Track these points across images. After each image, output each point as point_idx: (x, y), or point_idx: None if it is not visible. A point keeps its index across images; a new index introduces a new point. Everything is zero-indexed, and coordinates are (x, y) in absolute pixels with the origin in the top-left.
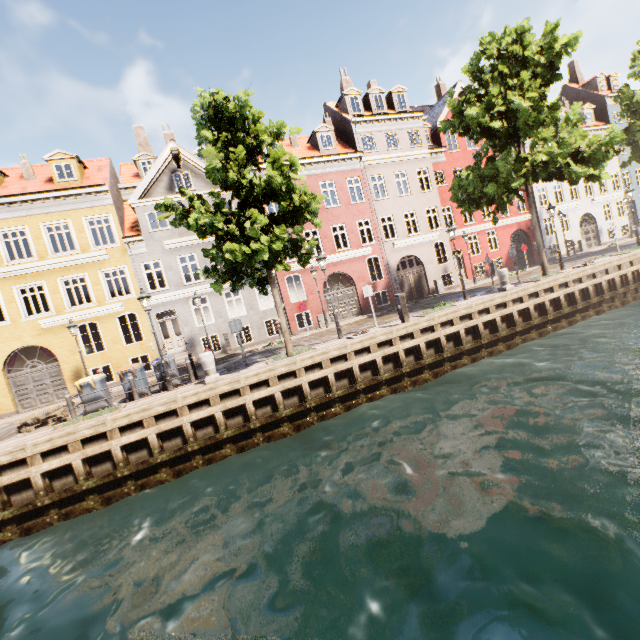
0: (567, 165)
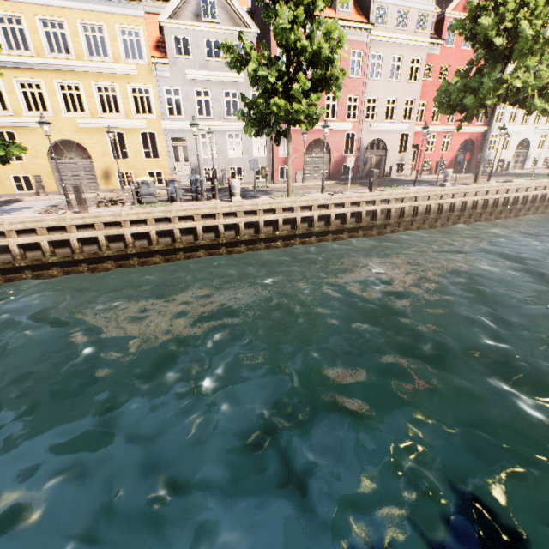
0: (532, 96)
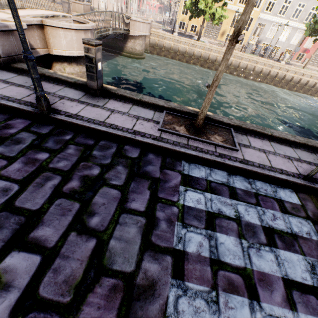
0: None
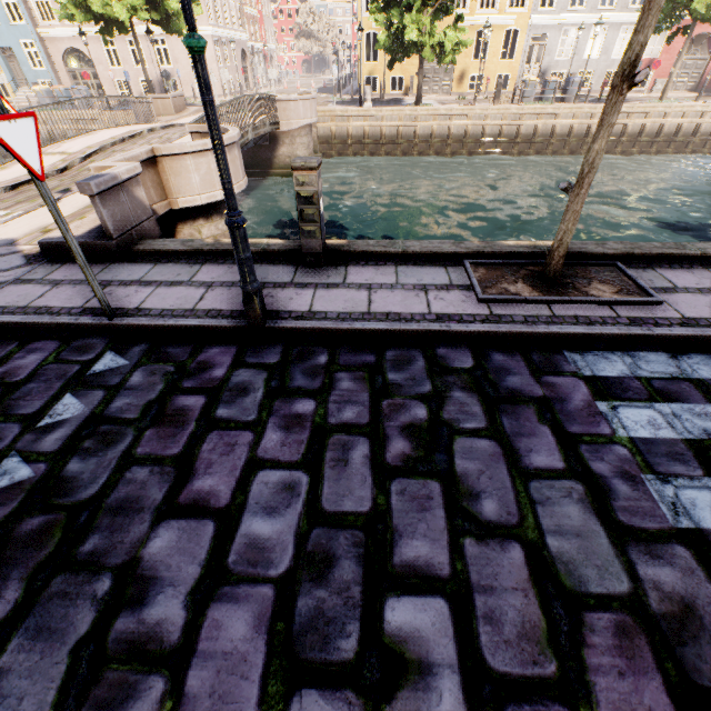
0: None
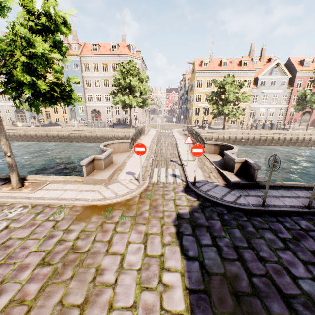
0: None
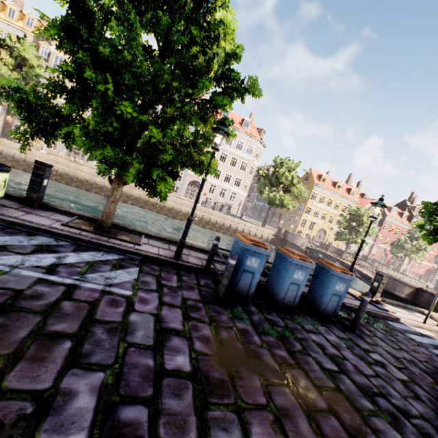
0: None
